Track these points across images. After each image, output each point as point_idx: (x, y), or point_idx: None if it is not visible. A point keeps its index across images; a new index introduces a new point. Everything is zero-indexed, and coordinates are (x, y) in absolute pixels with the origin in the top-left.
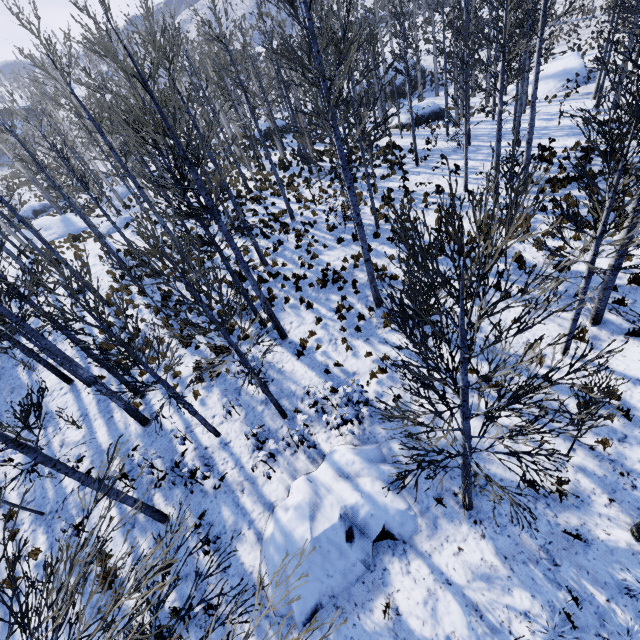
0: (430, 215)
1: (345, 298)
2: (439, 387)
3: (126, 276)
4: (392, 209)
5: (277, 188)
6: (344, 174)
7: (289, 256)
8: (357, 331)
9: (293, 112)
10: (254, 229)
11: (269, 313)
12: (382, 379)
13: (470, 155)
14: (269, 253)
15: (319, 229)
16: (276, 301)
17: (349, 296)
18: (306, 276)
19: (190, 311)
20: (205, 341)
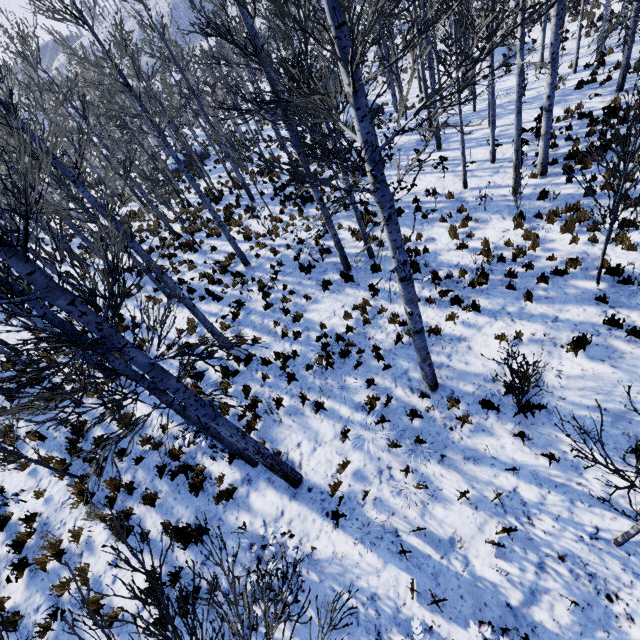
0: (435, 226)
1: (372, 381)
2: (639, 554)
3: (7, 406)
4: (379, 227)
5: (213, 226)
6: (378, 191)
7: (259, 322)
8: (419, 444)
9: (213, 127)
10: (196, 289)
11: (267, 463)
12: (513, 548)
13: (442, 145)
14: (228, 324)
15: (289, 273)
16: (261, 407)
17: (376, 376)
18: (296, 353)
19: (121, 456)
20: (157, 517)
